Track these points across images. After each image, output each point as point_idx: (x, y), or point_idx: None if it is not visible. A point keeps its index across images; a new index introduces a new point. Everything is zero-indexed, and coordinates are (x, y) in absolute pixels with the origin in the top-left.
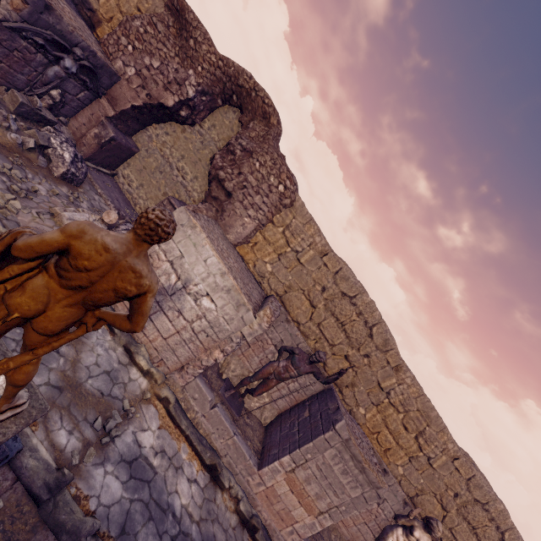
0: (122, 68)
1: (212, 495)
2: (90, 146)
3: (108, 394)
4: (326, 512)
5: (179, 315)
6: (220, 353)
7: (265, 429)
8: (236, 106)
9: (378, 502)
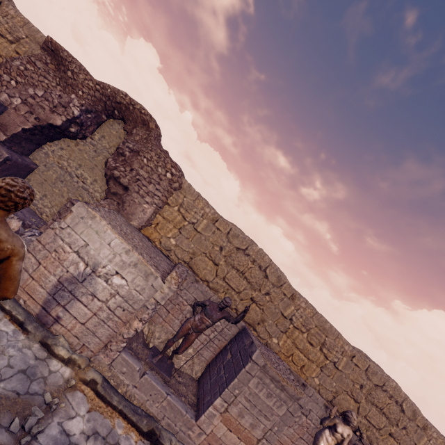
0: (8, 99)
1: None
2: None
3: (25, 392)
4: (263, 438)
5: (93, 298)
6: (139, 323)
7: (198, 382)
8: (119, 119)
9: (305, 414)
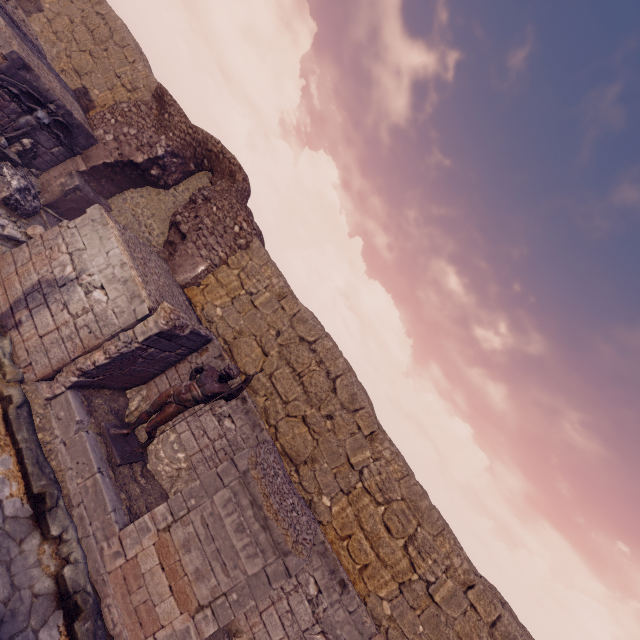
0: (103, 135)
1: (20, 534)
2: (53, 193)
3: None
4: (209, 607)
5: (64, 309)
6: (102, 356)
7: None
8: (208, 170)
9: None
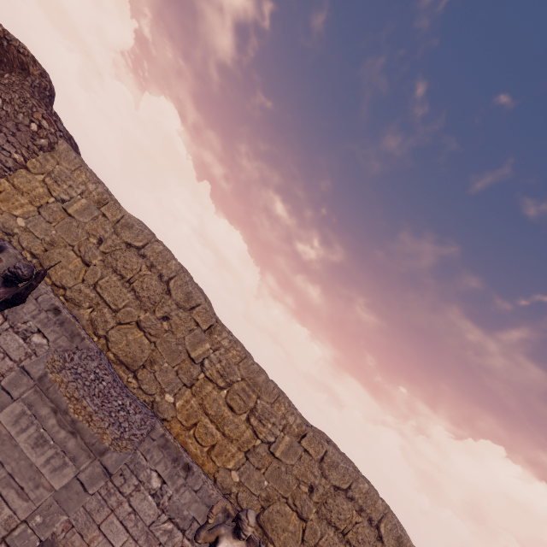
0: None
1: None
2: None
3: None
4: (4, 543)
5: None
6: None
7: None
8: None
9: (182, 528)
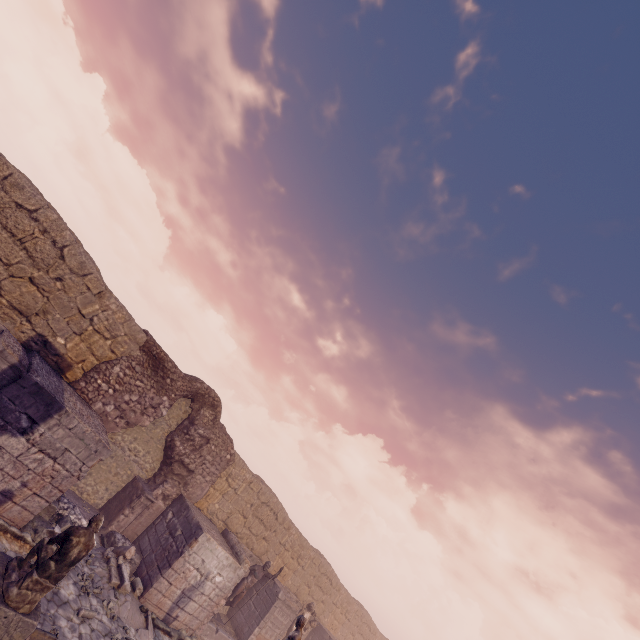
0: (102, 407)
1: None
2: None
3: None
4: None
5: (202, 595)
6: (224, 600)
7: (228, 617)
8: (188, 398)
9: None
